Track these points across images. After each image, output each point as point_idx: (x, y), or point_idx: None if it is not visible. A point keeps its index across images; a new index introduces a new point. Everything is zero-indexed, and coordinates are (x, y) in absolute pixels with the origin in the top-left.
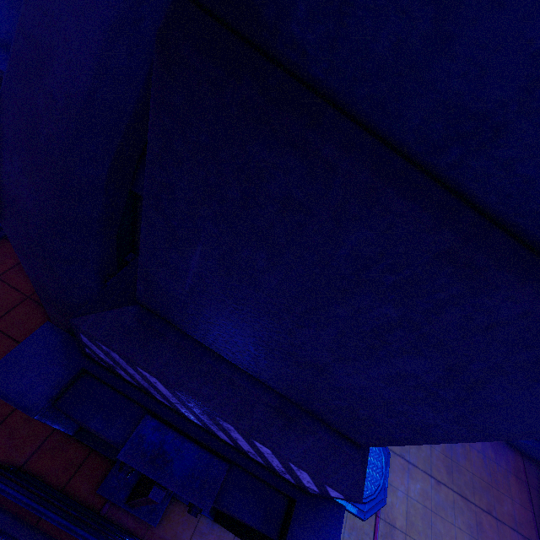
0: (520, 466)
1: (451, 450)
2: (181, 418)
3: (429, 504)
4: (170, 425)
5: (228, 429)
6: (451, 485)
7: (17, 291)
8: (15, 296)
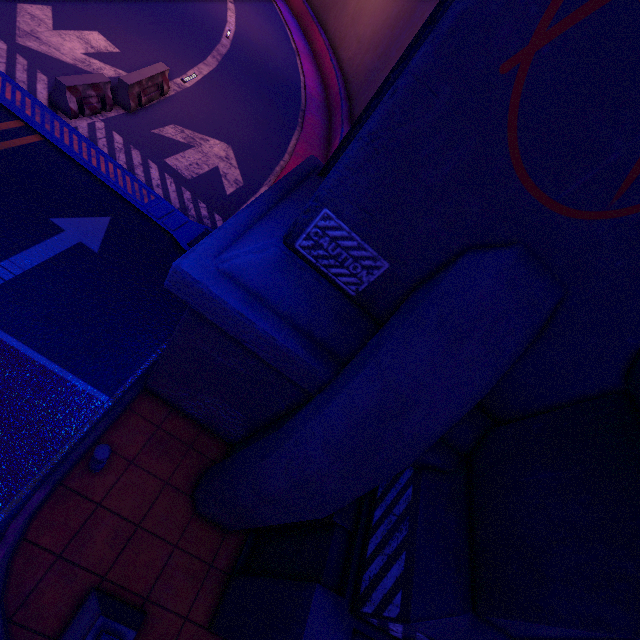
0: None
1: None
2: None
3: None
4: None
5: None
6: None
7: (154, 477)
8: (154, 484)
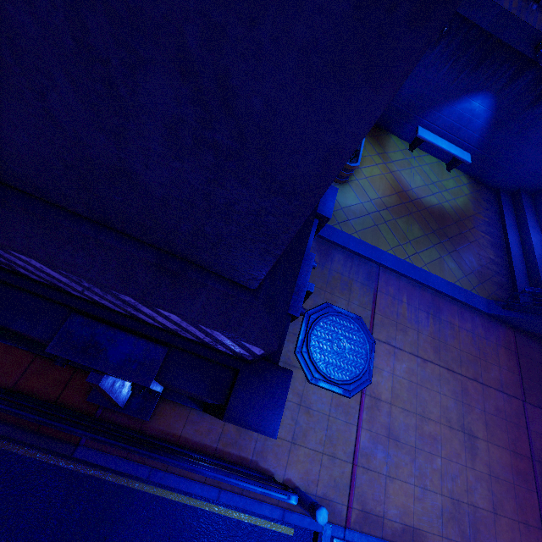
0: (510, 339)
1: (439, 332)
2: (108, 311)
3: (415, 379)
4: (102, 321)
5: (133, 304)
6: (438, 362)
7: None
8: None
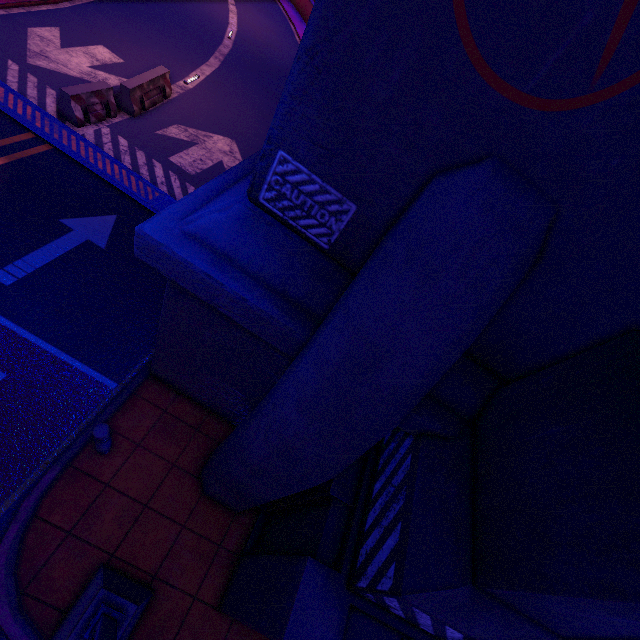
0: None
1: None
2: (435, 639)
3: None
4: None
5: None
6: None
7: (161, 459)
8: (161, 466)
